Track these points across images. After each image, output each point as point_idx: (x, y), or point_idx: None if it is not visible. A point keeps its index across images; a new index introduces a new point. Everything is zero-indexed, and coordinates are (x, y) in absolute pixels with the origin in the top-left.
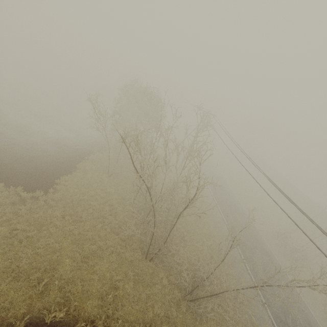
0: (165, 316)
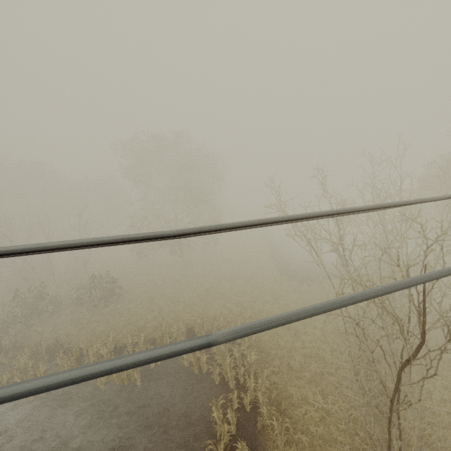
0: (321, 445)
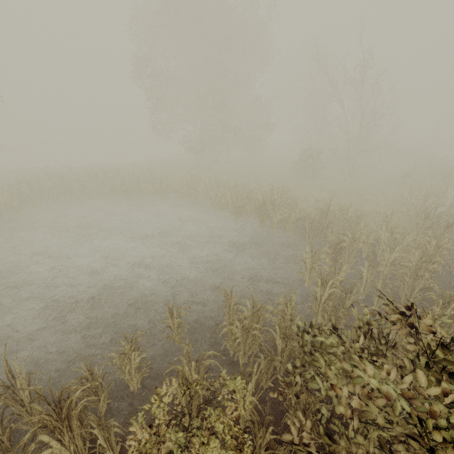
0: None
